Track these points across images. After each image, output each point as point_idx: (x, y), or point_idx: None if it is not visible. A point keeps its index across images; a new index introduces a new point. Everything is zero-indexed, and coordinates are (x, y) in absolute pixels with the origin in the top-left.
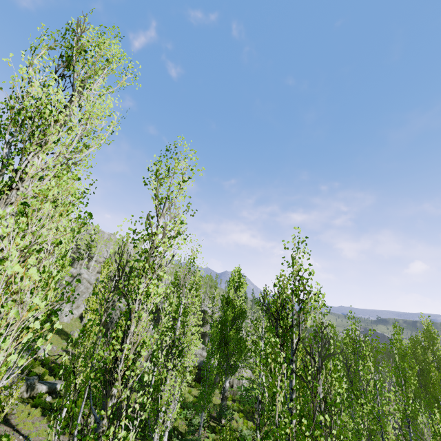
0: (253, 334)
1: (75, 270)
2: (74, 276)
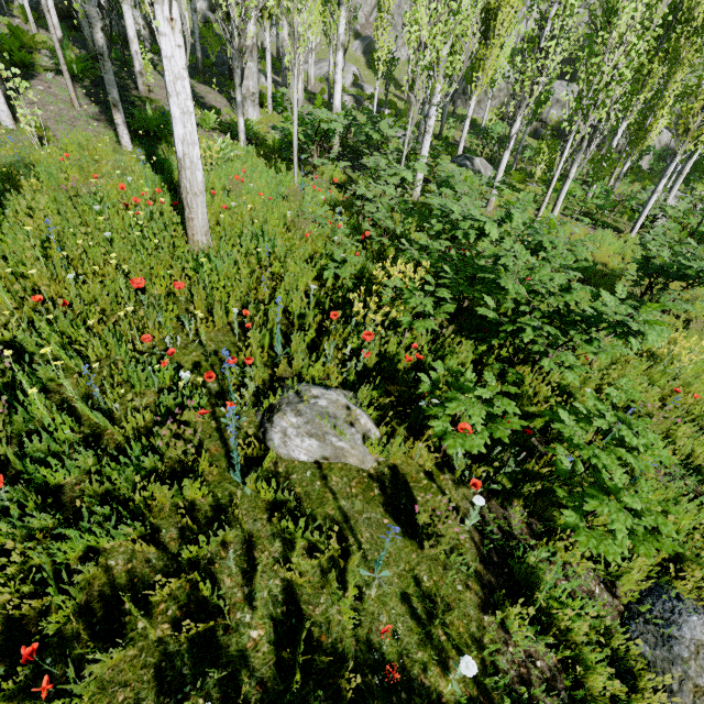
0: None
1: None
2: None
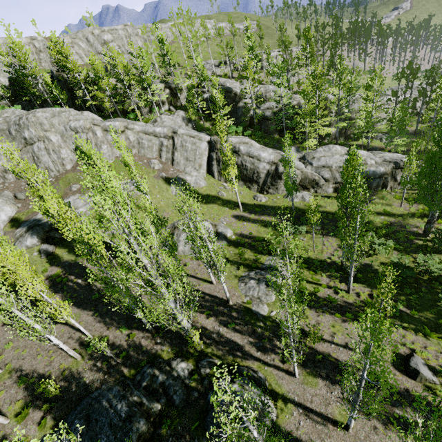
0: (390, 99)
1: (165, 129)
2: (170, 137)
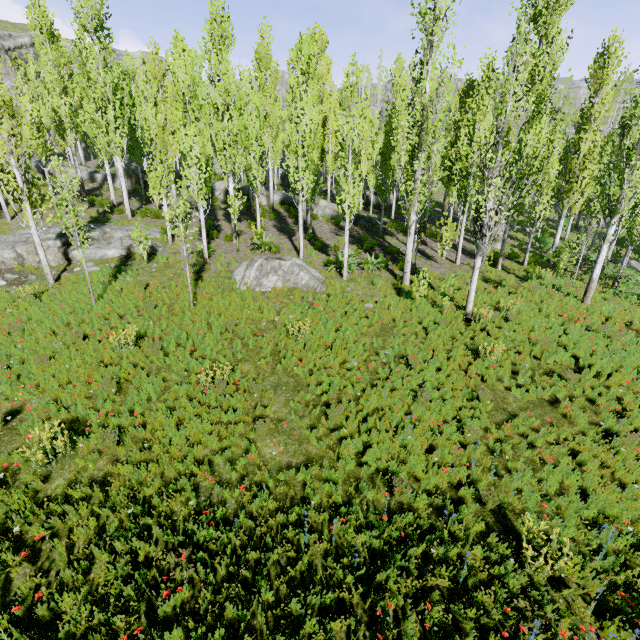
0: None
1: None
2: None
